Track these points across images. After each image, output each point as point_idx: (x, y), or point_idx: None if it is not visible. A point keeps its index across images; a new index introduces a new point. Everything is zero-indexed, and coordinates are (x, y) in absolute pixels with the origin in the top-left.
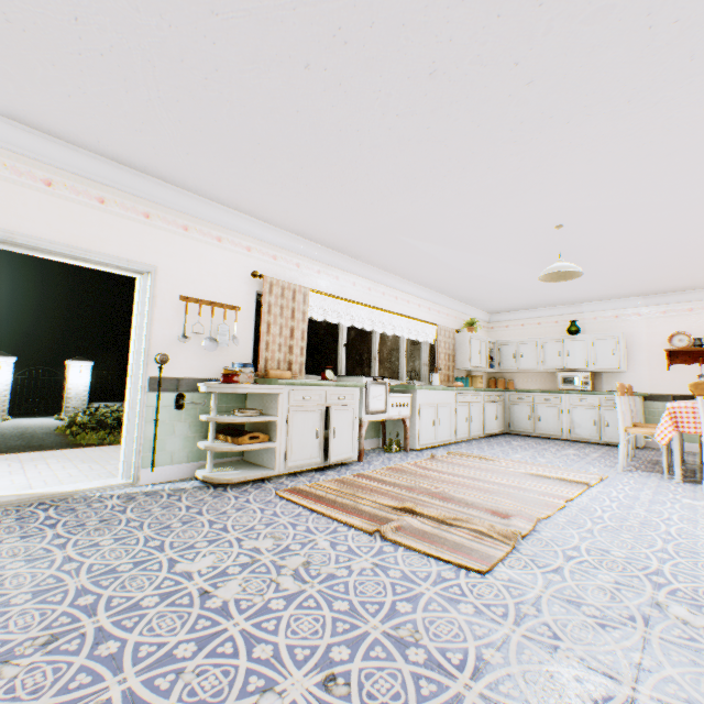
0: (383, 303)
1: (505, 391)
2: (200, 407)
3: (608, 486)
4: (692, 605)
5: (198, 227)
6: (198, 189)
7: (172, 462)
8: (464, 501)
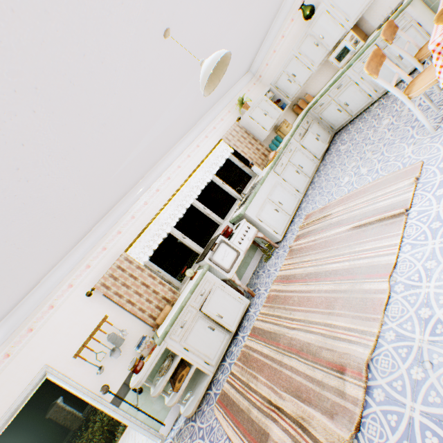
0: (174, 183)
1: (307, 111)
2: (150, 376)
3: (426, 190)
4: None
5: (34, 319)
6: (0, 318)
7: (168, 410)
8: (310, 350)
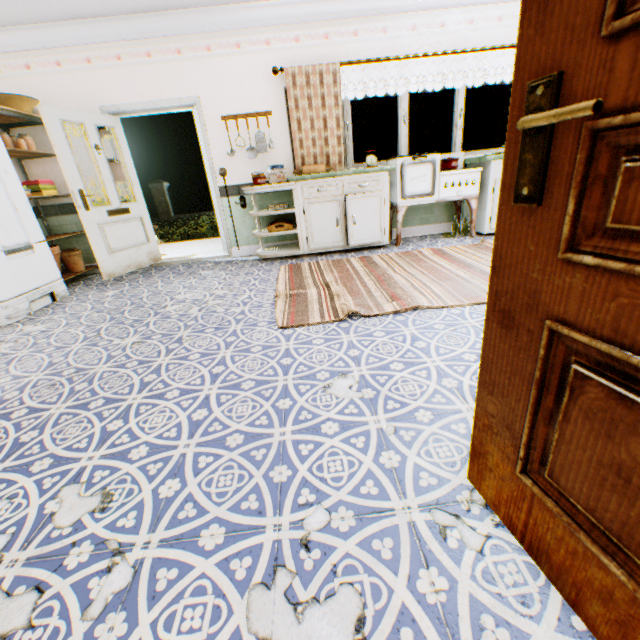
0: (469, 38)
1: None
2: (258, 205)
3: None
4: (365, 385)
5: (217, 42)
6: (196, 3)
7: (249, 244)
8: (391, 284)
